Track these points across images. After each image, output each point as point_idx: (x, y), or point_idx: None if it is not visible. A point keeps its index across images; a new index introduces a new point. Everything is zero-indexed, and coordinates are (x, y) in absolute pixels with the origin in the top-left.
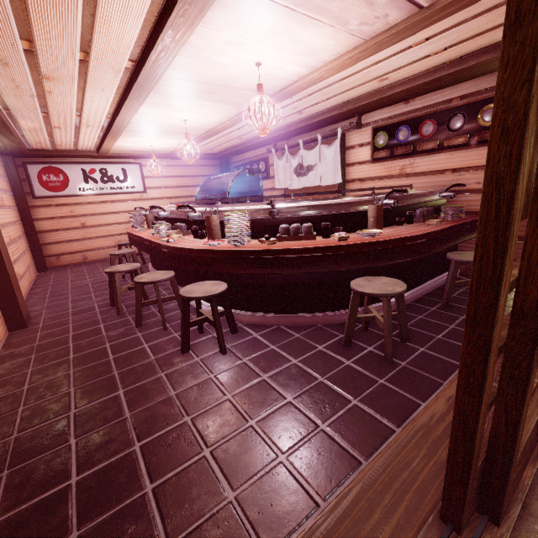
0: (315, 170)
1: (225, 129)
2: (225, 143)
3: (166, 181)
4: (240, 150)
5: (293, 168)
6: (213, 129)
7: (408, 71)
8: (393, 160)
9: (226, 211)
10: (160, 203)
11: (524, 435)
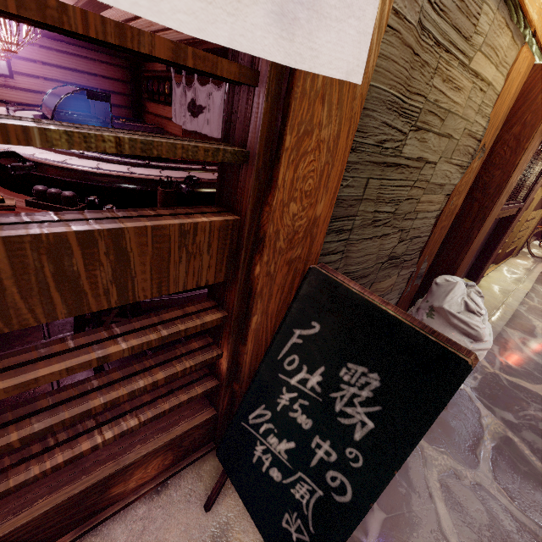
0: (208, 115)
1: None
2: None
3: (49, 72)
4: None
5: (191, 104)
6: None
7: None
8: None
9: None
10: (40, 100)
11: None
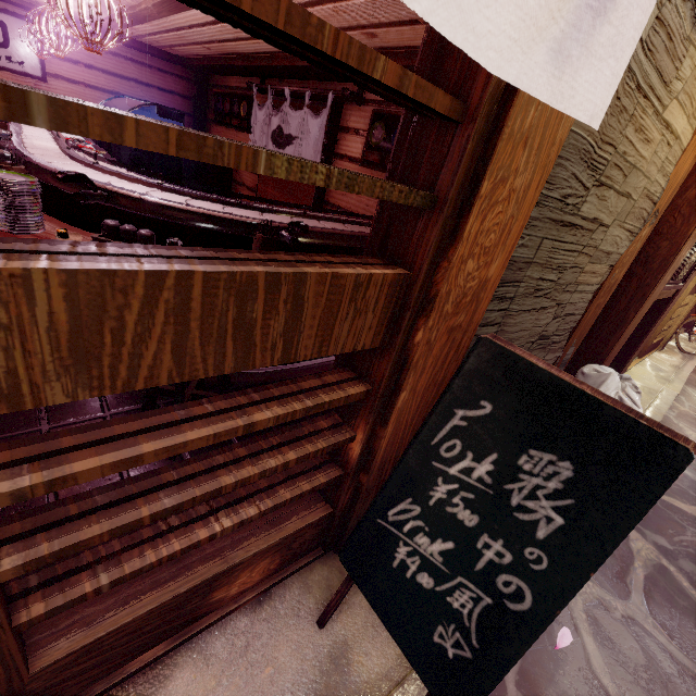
0: (299, 147)
1: (155, 19)
2: (190, 47)
3: (92, 77)
4: (222, 71)
5: (276, 132)
6: (134, 10)
7: (405, 37)
8: (387, 174)
9: (39, 168)
10: None
11: (95, 634)
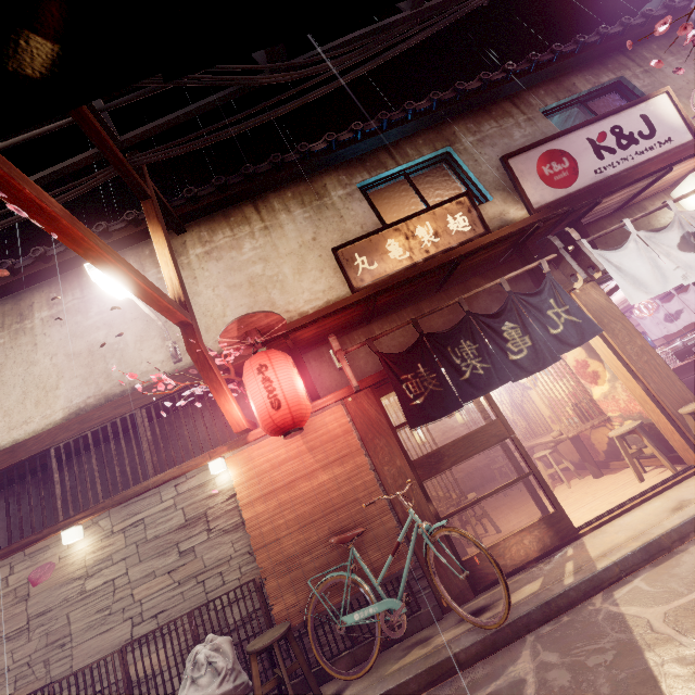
0: (685, 311)
1: None
2: None
3: None
4: None
5: (662, 319)
6: None
7: None
8: None
9: None
10: None
11: None
